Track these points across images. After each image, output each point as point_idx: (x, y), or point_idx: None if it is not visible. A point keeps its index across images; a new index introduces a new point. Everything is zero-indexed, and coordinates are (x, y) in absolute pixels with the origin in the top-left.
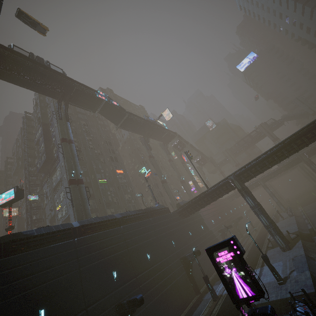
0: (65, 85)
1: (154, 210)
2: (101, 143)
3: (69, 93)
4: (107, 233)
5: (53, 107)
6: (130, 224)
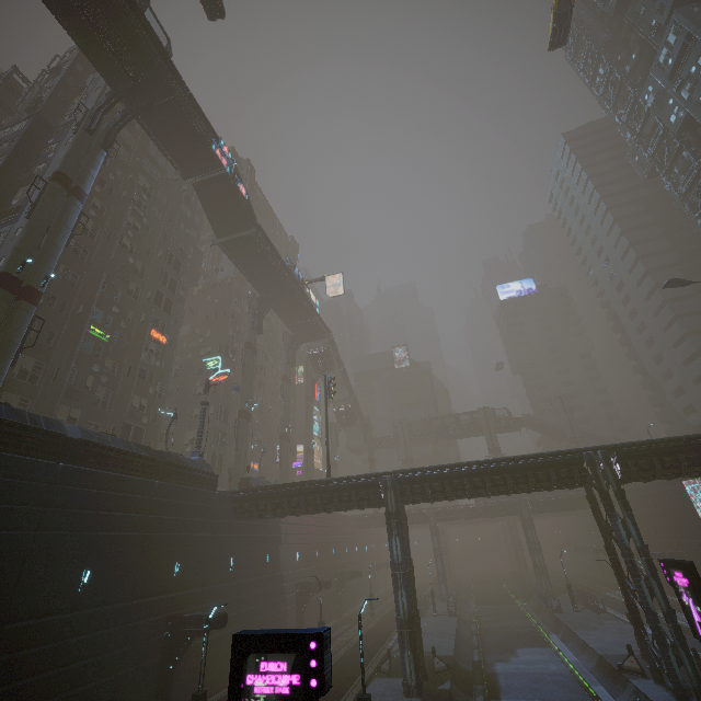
0: (154, 74)
1: (181, 466)
2: (157, 251)
3: (151, 96)
4: (2, 462)
5: (94, 102)
6: (91, 470)
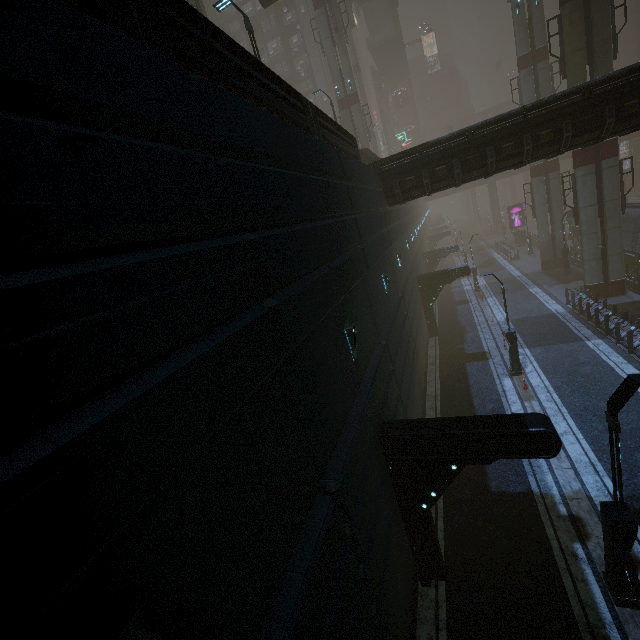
0: None
1: None
2: None
3: None
4: None
5: None
6: None
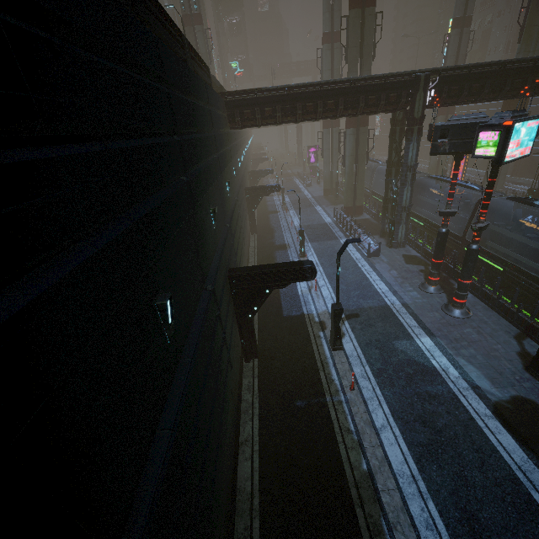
0: None
1: None
2: None
3: None
4: None
5: None
6: None
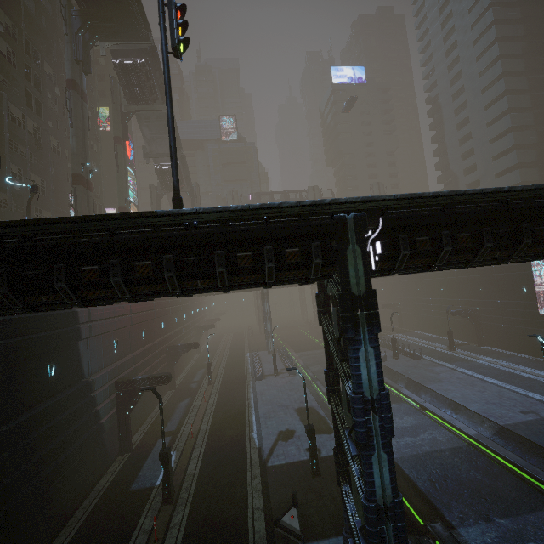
0: None
1: None
2: None
3: None
4: None
5: None
6: None
